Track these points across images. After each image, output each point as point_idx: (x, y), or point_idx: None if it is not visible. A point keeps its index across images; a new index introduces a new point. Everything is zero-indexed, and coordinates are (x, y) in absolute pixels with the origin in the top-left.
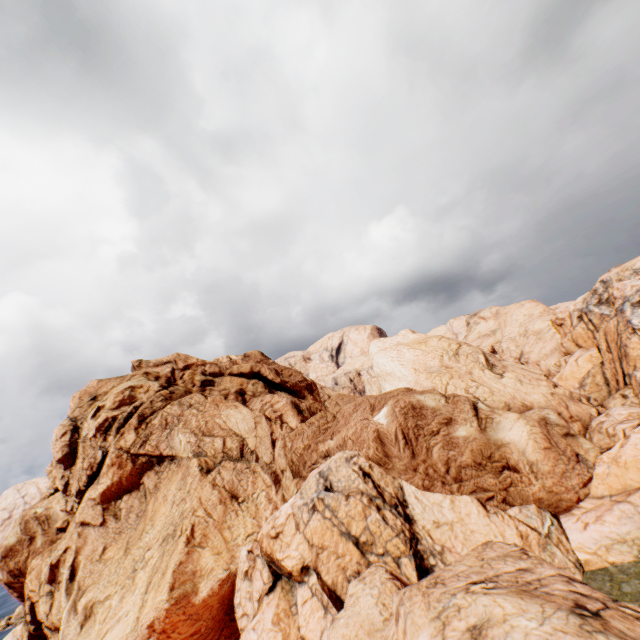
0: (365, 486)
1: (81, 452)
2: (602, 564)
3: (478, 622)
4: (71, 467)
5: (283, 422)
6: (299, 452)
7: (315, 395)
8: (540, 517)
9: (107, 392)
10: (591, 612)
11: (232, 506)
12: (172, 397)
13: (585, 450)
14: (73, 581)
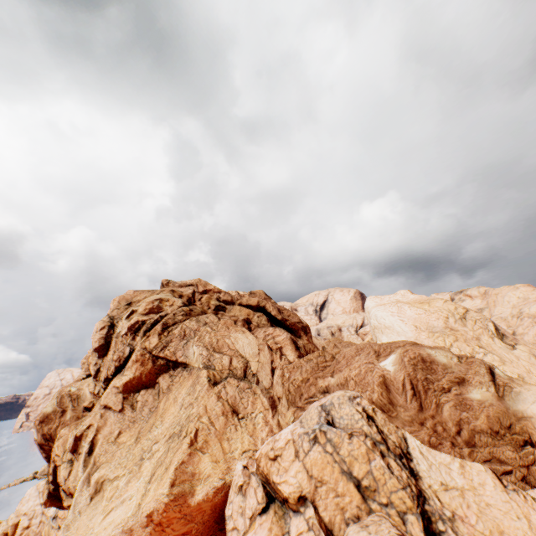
0: (369, 429)
1: (113, 346)
2: None
3: None
4: (103, 357)
5: (282, 354)
6: (297, 383)
7: (308, 337)
8: None
9: (140, 301)
10: None
11: (232, 420)
12: (191, 314)
13: None
14: (90, 455)
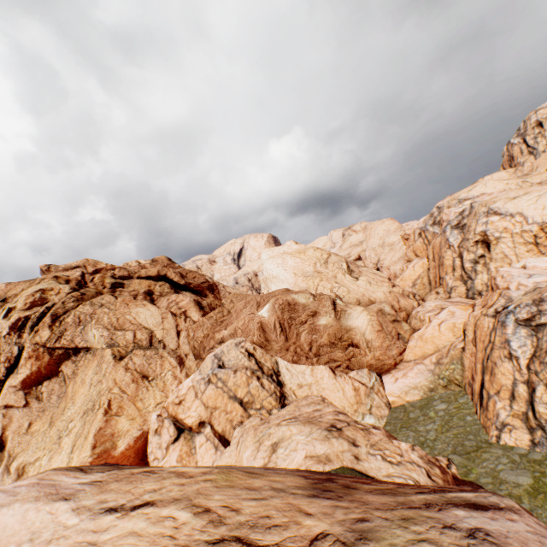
0: (249, 363)
1: None
2: (402, 402)
3: (277, 440)
4: None
5: (187, 317)
6: (200, 340)
7: (216, 294)
8: (369, 376)
9: (17, 294)
10: (337, 428)
11: (143, 384)
12: (84, 298)
13: (404, 331)
14: (3, 451)
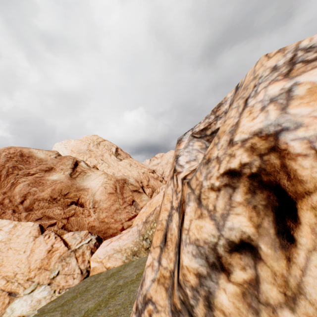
0: None
1: None
2: (102, 269)
3: None
4: None
5: None
6: None
7: None
8: (83, 238)
9: None
10: None
11: None
12: None
13: (142, 200)
14: None
